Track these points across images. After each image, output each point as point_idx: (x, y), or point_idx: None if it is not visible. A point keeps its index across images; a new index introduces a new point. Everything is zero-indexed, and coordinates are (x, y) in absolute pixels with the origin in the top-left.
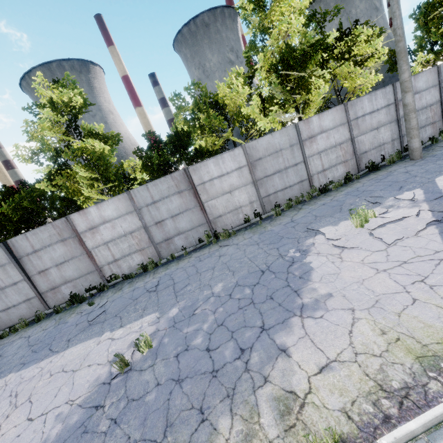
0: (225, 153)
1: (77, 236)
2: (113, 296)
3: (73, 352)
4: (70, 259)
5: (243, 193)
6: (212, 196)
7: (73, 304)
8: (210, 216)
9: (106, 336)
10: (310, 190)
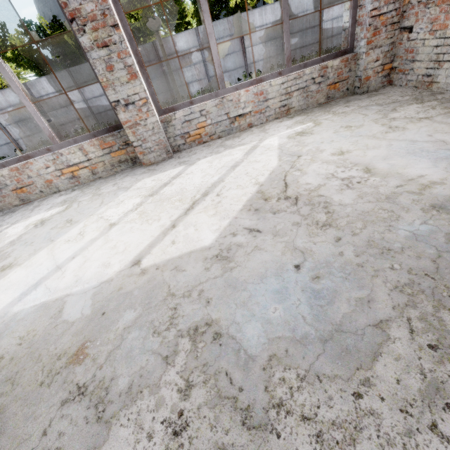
0: (268, 5)
1: (159, 60)
2: None
3: None
4: (153, 79)
5: (273, 45)
6: (252, 43)
7: None
8: (248, 61)
9: None
10: (319, 52)
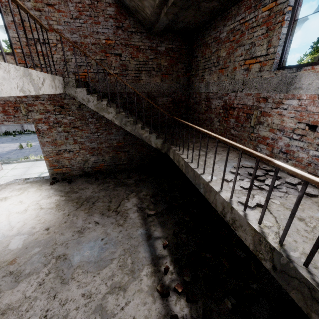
0: None
1: None
2: (25, 136)
3: (4, 144)
4: None
5: None
6: None
7: (6, 135)
8: None
9: (18, 143)
10: None
